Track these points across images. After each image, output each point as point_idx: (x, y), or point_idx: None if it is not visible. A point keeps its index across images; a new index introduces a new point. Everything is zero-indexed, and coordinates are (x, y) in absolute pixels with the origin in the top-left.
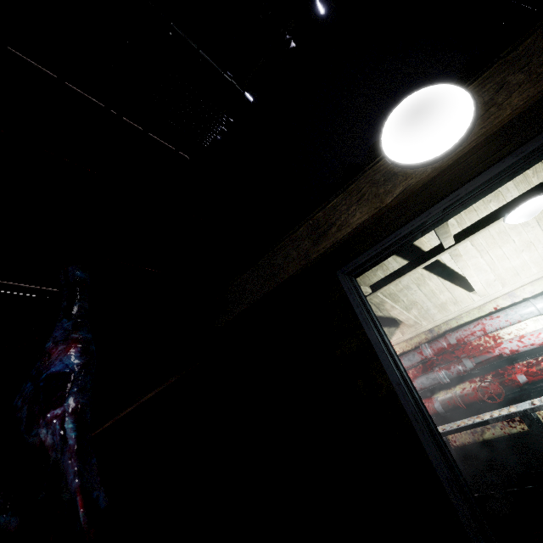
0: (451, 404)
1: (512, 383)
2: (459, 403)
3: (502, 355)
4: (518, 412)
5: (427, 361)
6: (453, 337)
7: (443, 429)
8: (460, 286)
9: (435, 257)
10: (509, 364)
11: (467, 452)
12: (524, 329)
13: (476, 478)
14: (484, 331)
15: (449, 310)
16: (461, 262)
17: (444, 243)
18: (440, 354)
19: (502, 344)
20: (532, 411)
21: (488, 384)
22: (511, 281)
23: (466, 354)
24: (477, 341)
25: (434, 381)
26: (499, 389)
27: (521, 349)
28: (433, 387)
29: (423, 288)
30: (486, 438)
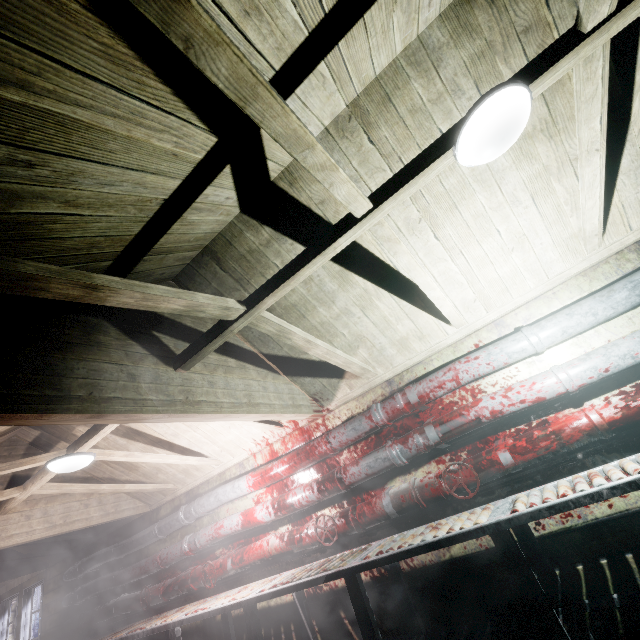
0: (406, 500)
1: (491, 465)
2: (416, 499)
3: (480, 419)
4: (488, 527)
5: (382, 429)
6: (414, 391)
7: (377, 553)
8: (425, 310)
9: (343, 237)
10: (492, 433)
11: (427, 577)
12: (515, 377)
13: (438, 620)
14: (458, 381)
15: (413, 350)
16: (404, 256)
17: (335, 192)
18: (400, 418)
19: (481, 402)
20: (509, 526)
21: (458, 468)
22: (498, 301)
23: (432, 418)
24: (450, 397)
25: (386, 462)
26: (472, 476)
27: (506, 409)
28: (387, 471)
29: (371, 314)
30: (455, 554)
